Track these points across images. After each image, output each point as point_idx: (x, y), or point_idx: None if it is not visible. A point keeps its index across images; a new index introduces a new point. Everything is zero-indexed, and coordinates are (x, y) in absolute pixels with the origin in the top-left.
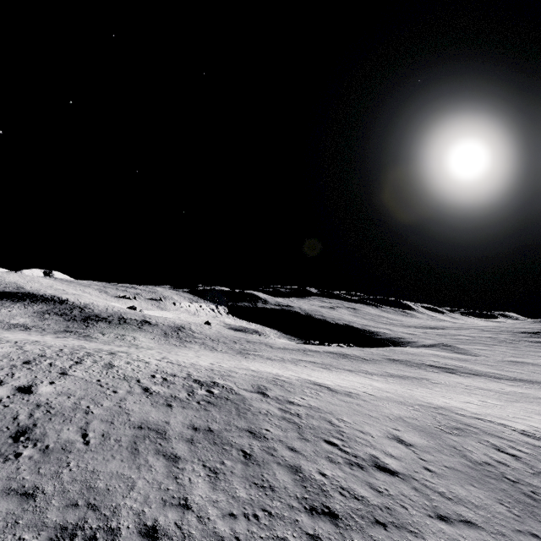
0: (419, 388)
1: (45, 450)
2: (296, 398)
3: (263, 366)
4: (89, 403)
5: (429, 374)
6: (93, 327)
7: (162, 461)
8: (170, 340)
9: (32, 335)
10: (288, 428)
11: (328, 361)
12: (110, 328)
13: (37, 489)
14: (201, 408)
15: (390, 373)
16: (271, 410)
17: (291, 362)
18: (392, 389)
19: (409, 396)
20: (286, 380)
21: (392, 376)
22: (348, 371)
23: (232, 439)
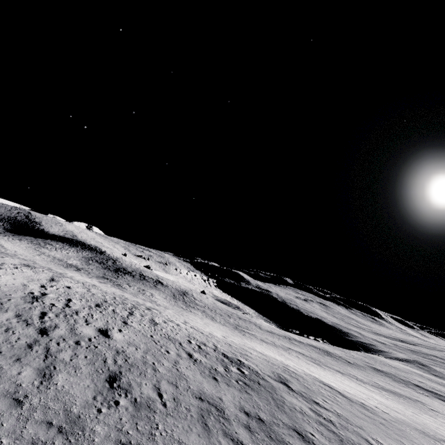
0: (422, 413)
1: (135, 404)
2: (318, 399)
3: (264, 349)
4: (153, 359)
5: (421, 397)
6: (122, 278)
7: None
8: (178, 302)
9: (84, 276)
10: (330, 437)
11: (315, 355)
12: (134, 281)
13: None
14: (242, 389)
15: (380, 385)
16: (304, 408)
17: (283, 348)
18: (398, 408)
19: (422, 423)
20: (296, 373)
21: (384, 389)
22: (339, 372)
23: (285, 437)
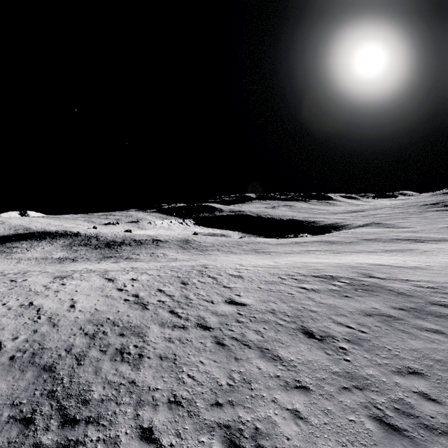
0: (429, 256)
1: (351, 342)
2: (402, 277)
3: (304, 259)
4: (298, 305)
5: (409, 246)
6: (122, 251)
7: (436, 335)
8: (191, 251)
9: (93, 264)
10: None
11: (326, 248)
12: (136, 249)
13: (411, 368)
14: (370, 295)
15: (382, 249)
16: (411, 287)
17: (306, 253)
18: (421, 260)
19: (447, 262)
20: (357, 266)
21: (389, 251)
22: (355, 253)
23: (439, 311)
